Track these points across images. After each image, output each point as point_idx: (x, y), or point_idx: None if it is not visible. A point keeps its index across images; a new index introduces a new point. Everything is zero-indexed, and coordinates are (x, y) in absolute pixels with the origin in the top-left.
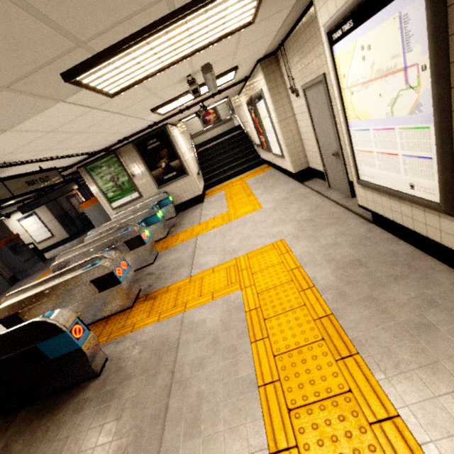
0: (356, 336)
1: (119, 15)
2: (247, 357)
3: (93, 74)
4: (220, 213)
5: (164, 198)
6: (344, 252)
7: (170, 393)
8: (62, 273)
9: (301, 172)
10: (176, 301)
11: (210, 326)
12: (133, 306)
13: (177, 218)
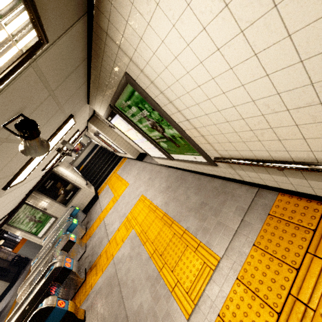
0: (172, 215)
1: (24, 159)
2: (144, 252)
3: (15, 180)
4: (111, 199)
5: (73, 211)
6: (163, 186)
7: (121, 291)
8: (31, 290)
9: (138, 156)
10: (107, 257)
11: (126, 254)
12: (86, 278)
13: (87, 217)
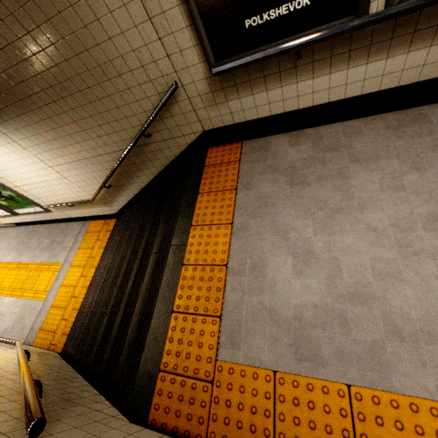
0: (27, 260)
1: None
2: (1, 298)
3: None
4: None
5: None
6: (14, 244)
7: None
8: None
9: None
10: None
11: None
12: None
13: None
